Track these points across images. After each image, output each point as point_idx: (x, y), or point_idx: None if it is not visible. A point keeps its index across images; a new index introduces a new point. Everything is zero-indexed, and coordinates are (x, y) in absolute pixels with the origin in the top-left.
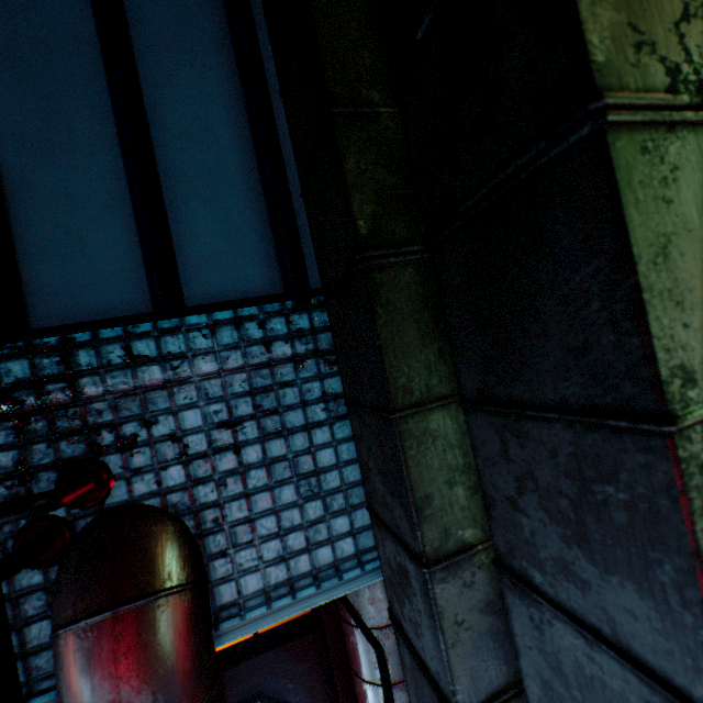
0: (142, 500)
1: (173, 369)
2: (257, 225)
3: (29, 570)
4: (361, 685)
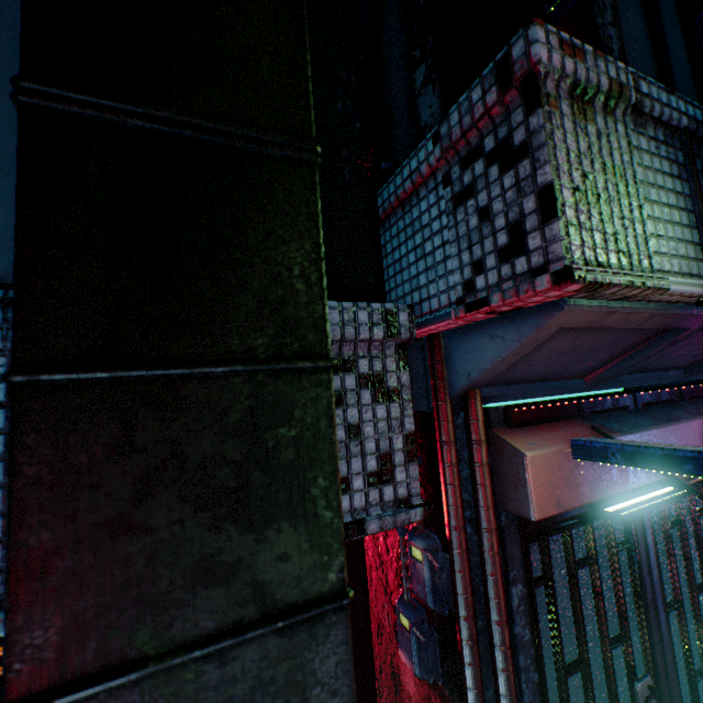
0: None
1: None
2: None
3: None
4: None
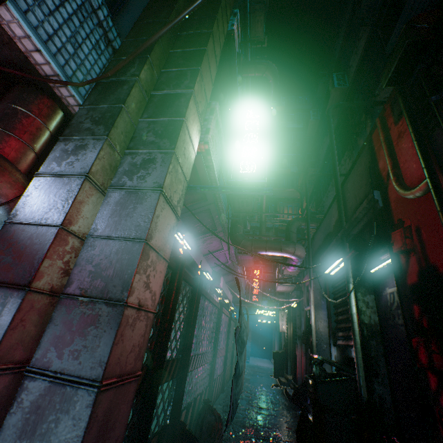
0: None
1: None
2: None
3: None
4: None
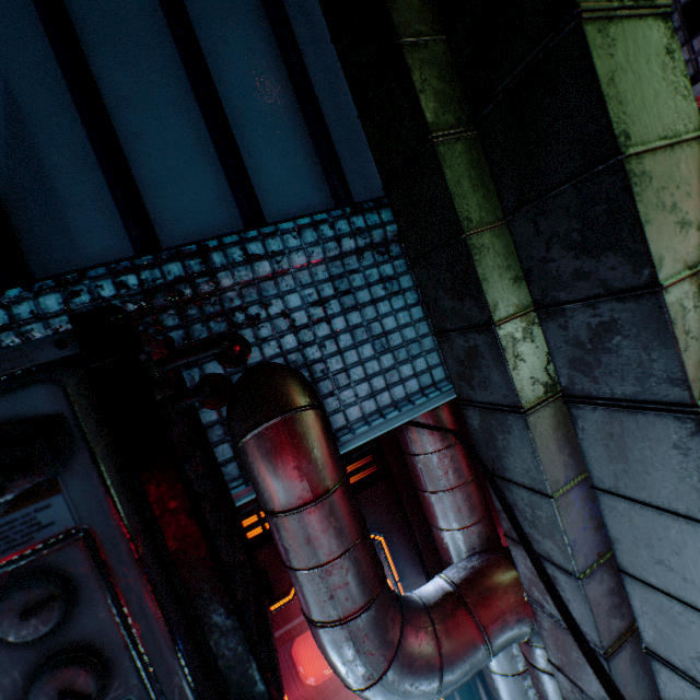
0: (271, 360)
1: (277, 263)
2: (294, 163)
3: (208, 411)
4: (430, 498)
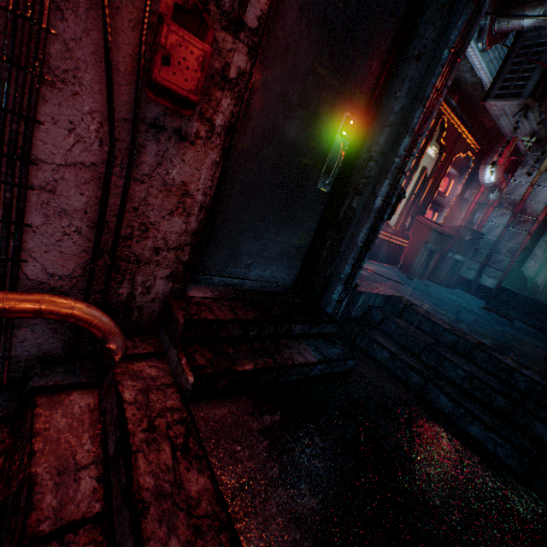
0: None
1: None
2: None
3: None
4: None
